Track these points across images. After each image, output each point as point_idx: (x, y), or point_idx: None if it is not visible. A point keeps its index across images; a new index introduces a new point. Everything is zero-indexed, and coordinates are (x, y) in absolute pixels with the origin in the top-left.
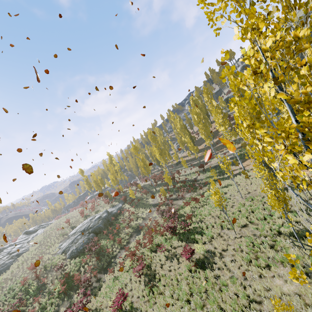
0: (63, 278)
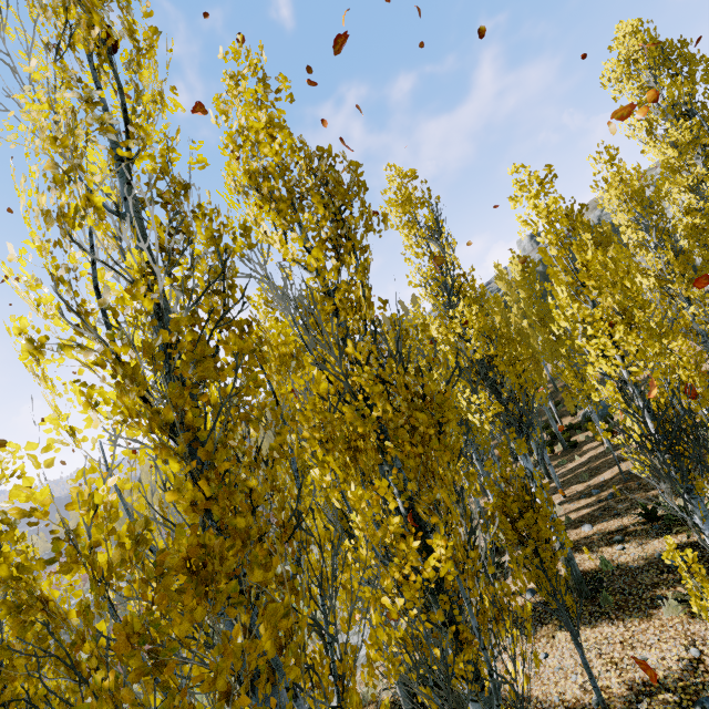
0: None
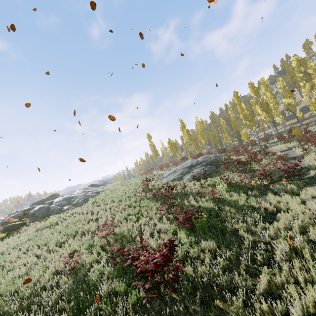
0: (211, 187)
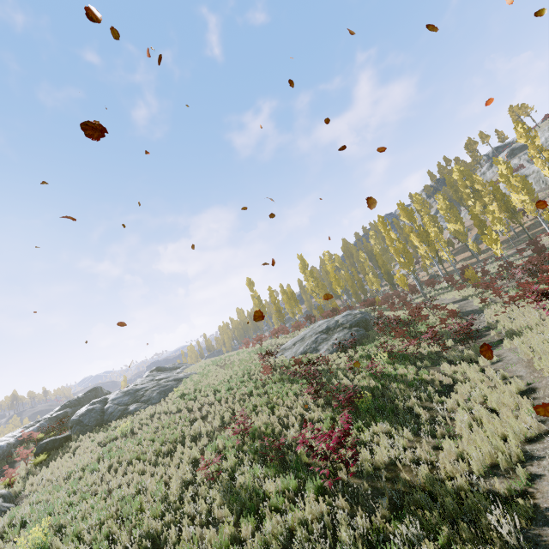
0: (365, 359)
